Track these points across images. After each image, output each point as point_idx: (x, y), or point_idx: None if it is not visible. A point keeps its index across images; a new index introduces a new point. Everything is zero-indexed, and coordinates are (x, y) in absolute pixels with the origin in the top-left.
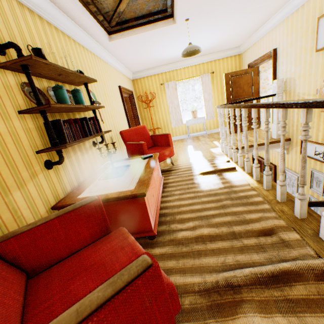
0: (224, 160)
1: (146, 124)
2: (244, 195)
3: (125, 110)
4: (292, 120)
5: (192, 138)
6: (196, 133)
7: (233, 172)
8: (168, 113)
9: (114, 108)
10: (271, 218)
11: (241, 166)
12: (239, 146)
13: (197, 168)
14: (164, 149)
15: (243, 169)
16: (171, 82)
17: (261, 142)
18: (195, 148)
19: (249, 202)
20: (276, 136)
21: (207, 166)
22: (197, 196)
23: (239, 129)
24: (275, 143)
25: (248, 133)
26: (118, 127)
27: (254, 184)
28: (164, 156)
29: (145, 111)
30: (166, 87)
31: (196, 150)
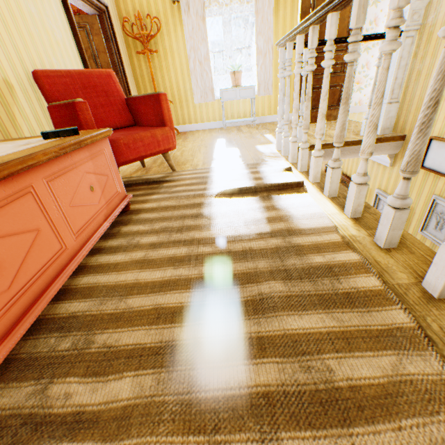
0: (280, 167)
1: (145, 91)
2: (324, 265)
3: (75, 36)
4: (420, 95)
5: (229, 129)
6: (237, 120)
7: (296, 193)
8: (187, 73)
9: (24, 8)
10: (443, 402)
11: (316, 182)
12: (320, 131)
13: (220, 180)
14: (148, 130)
15: (319, 189)
16: (194, 0)
17: (352, 138)
18: (230, 143)
19: (341, 294)
20: (381, 130)
21: (242, 176)
22: (194, 257)
23: (326, 82)
24: (377, 143)
25: (328, 125)
26: (39, 67)
27: (350, 229)
28: (146, 147)
29: (141, 62)
30: (183, 11)
31: (229, 147)
